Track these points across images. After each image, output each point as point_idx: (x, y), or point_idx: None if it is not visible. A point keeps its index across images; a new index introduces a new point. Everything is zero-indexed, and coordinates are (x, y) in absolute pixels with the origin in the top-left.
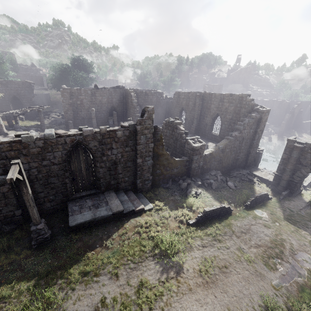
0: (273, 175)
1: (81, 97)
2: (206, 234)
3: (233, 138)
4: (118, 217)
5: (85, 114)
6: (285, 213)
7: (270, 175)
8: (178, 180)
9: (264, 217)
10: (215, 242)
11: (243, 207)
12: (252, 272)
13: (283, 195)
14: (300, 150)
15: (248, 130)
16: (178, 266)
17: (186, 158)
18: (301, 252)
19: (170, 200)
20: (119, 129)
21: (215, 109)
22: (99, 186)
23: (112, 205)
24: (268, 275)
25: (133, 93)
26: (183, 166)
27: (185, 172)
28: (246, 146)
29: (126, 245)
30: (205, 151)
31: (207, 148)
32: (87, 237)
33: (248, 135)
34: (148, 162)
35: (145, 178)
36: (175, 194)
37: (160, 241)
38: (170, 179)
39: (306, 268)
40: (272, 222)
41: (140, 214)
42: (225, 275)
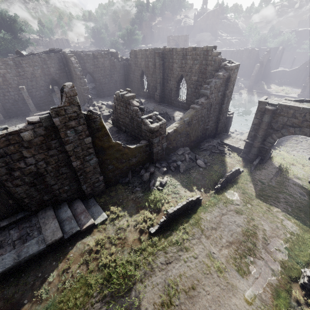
0: (244, 141)
1: (0, 71)
2: (171, 243)
3: (200, 106)
4: (59, 245)
5: (16, 94)
6: (257, 188)
7: (241, 142)
8: (139, 170)
9: (236, 200)
10: (182, 252)
11: (214, 191)
12: (224, 287)
13: (254, 165)
14: (272, 113)
15: (216, 94)
16: (133, 307)
17: (145, 142)
18: (274, 240)
19: (130, 201)
20: (24, 128)
21: (178, 69)
22: (27, 208)
23: (47, 233)
24: (241, 286)
25: (73, 57)
26: (143, 153)
27: (147, 159)
28: (215, 112)
29: (67, 289)
30: (168, 128)
31: (174, 120)
32: (11, 290)
33: (216, 100)
34: (90, 161)
35: (92, 180)
36: (136, 190)
37: (112, 272)
38: (130, 171)
39: (280, 261)
40: (244, 205)
41: (90, 231)
42: (192, 303)
